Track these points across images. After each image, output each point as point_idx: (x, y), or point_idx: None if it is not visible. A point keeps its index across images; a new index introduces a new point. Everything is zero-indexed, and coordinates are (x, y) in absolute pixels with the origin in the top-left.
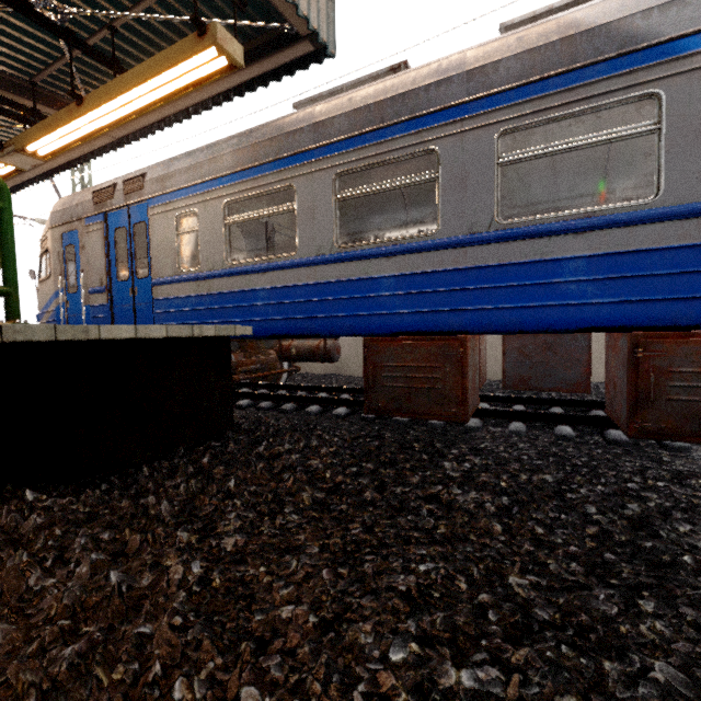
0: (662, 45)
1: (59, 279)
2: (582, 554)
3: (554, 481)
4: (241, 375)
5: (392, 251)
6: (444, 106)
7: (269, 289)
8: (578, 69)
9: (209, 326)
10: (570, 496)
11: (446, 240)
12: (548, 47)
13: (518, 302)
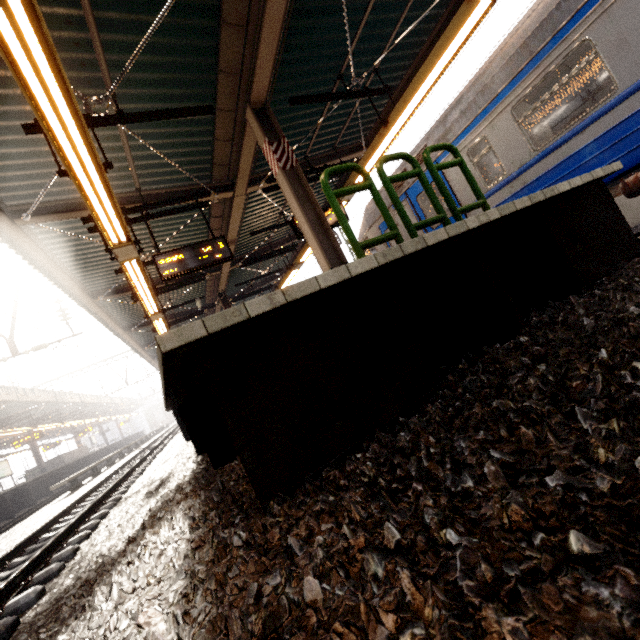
0: None
1: None
2: None
3: None
4: None
5: None
6: None
7: (596, 140)
8: None
9: (597, 170)
10: None
11: None
12: None
13: None
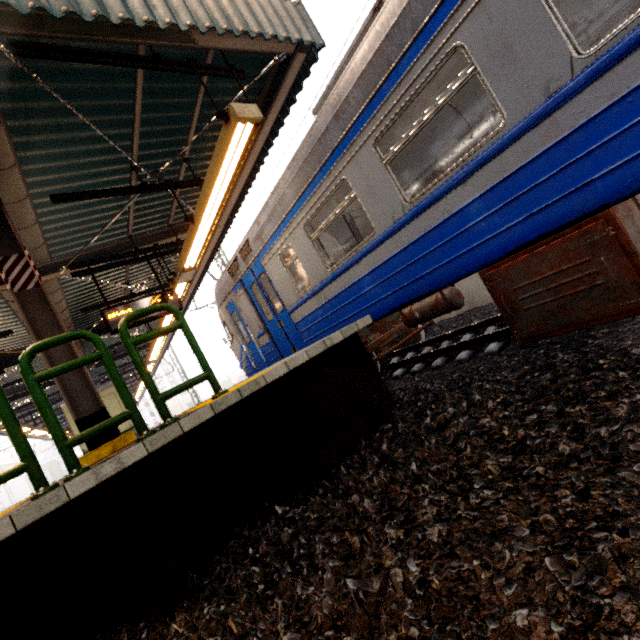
0: None
1: (238, 337)
2: None
3: None
4: (385, 348)
5: (464, 174)
6: None
7: (369, 274)
8: None
9: (335, 334)
10: None
11: (520, 124)
12: None
13: None
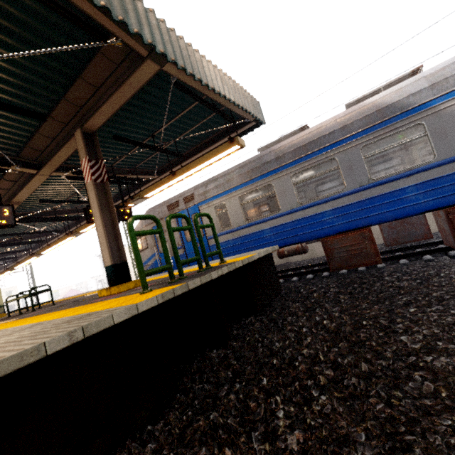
0: (417, 107)
1: (154, 248)
2: (453, 285)
3: (433, 272)
4: None
5: (327, 200)
6: (334, 142)
7: (270, 228)
8: (387, 120)
9: (270, 248)
10: (442, 274)
11: (350, 191)
12: (371, 114)
13: (391, 208)
